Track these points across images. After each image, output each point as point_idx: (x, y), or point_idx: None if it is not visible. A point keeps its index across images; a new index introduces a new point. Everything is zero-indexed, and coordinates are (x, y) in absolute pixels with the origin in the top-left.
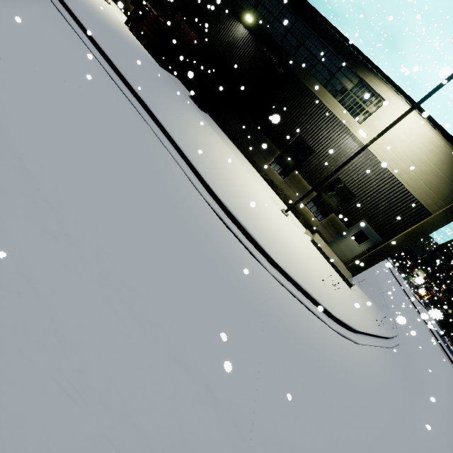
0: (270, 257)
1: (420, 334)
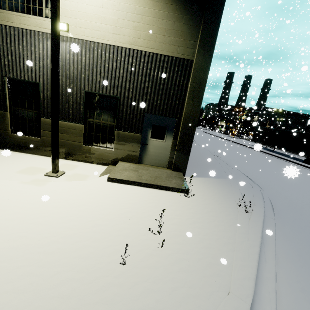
0: None
1: (257, 159)
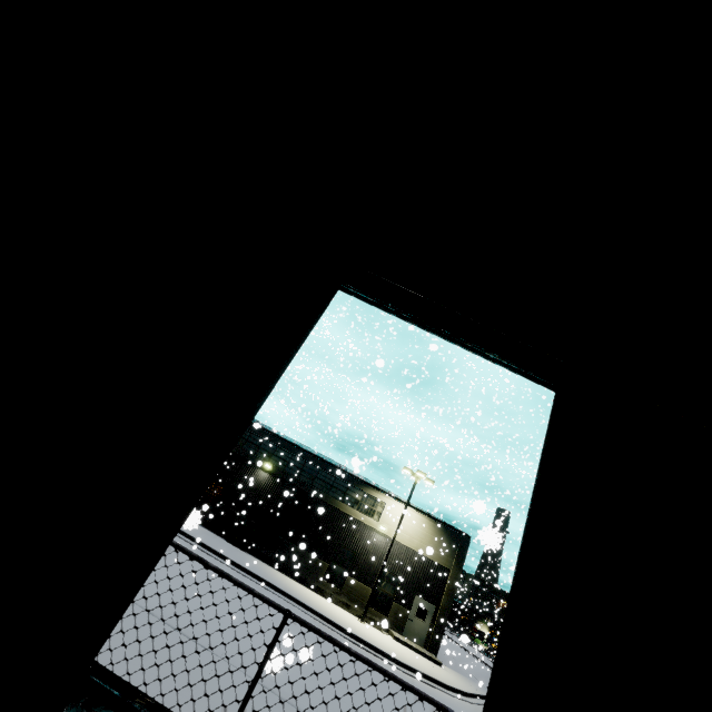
0: (397, 659)
1: None
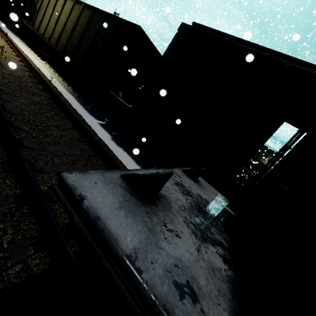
0: None
1: None
